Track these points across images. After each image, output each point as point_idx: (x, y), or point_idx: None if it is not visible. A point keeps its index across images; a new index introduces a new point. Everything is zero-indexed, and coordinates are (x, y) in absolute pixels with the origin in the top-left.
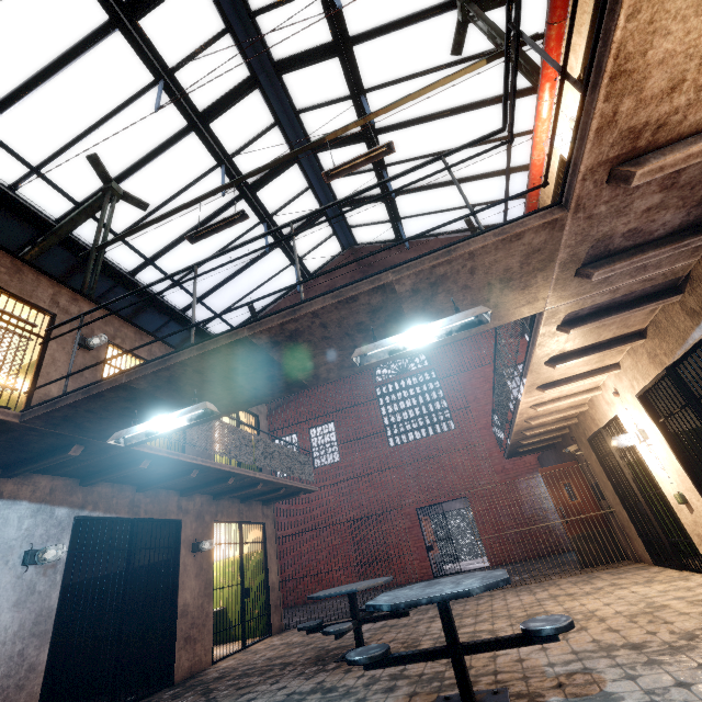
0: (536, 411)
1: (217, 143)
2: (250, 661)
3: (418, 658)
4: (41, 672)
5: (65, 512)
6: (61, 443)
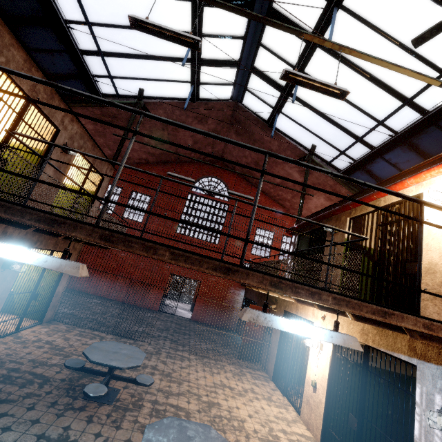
0: None
1: None
2: (17, 357)
3: None
4: None
5: None
6: None
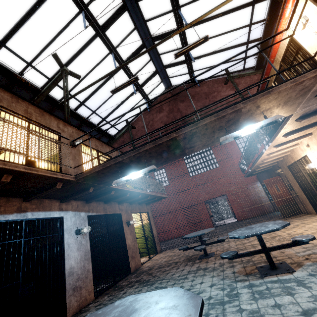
0: (268, 156)
1: (109, 41)
2: (158, 263)
3: (250, 254)
4: (91, 272)
5: (84, 214)
6: (86, 187)
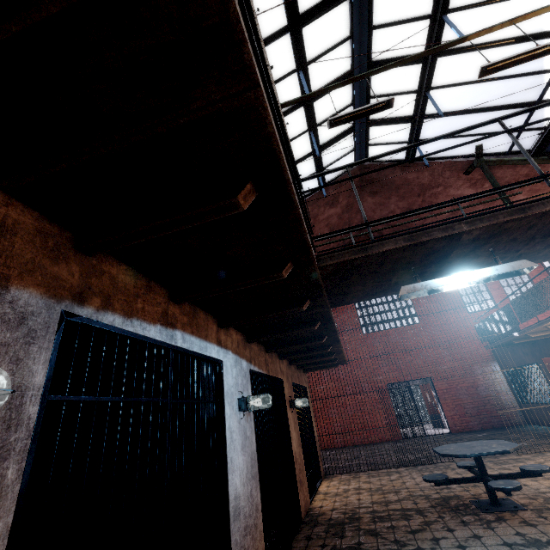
0: None
1: (302, 48)
2: (356, 504)
3: None
4: (260, 512)
5: (245, 365)
6: (300, 296)
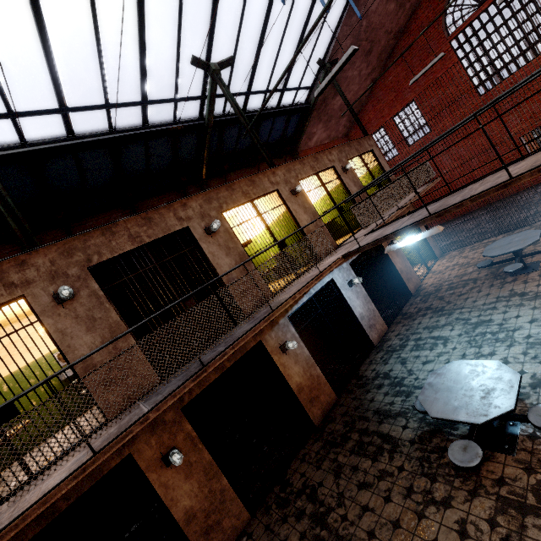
0: None
1: None
2: (445, 279)
3: None
4: (376, 310)
5: (345, 265)
6: None
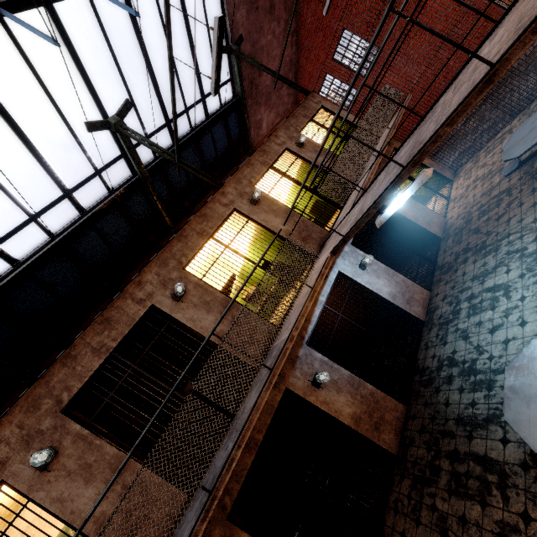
0: None
1: None
2: (471, 204)
3: None
4: (406, 279)
5: (347, 248)
6: None
